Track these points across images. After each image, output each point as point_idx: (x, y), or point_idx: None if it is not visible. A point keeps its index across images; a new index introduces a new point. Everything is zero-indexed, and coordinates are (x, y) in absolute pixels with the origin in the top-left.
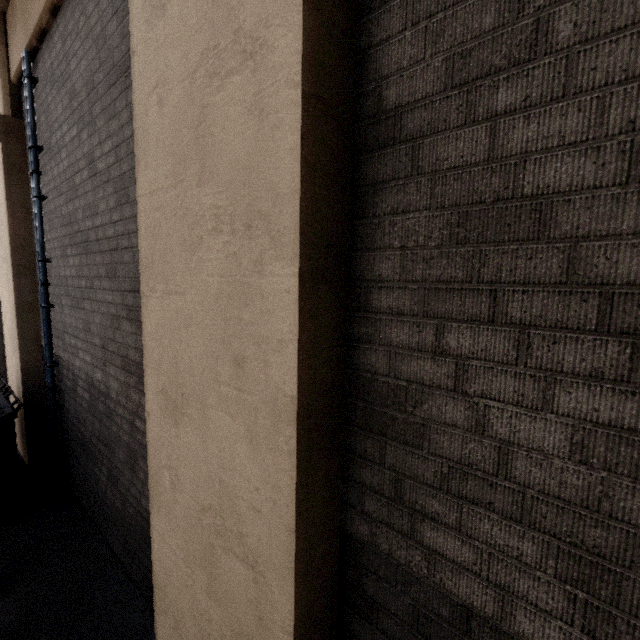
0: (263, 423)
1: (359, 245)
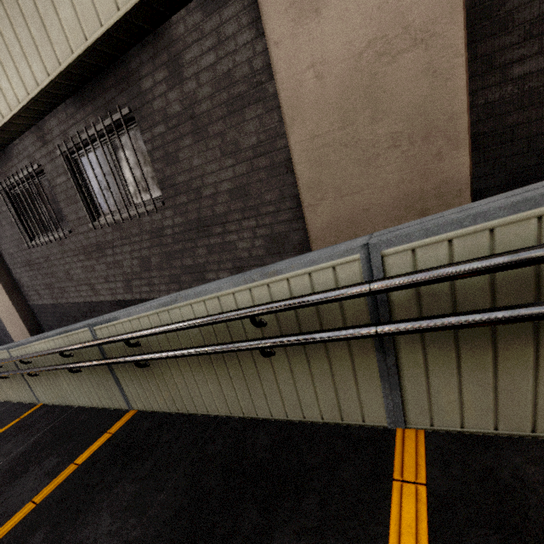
0: (1, 291)
1: (4, 260)
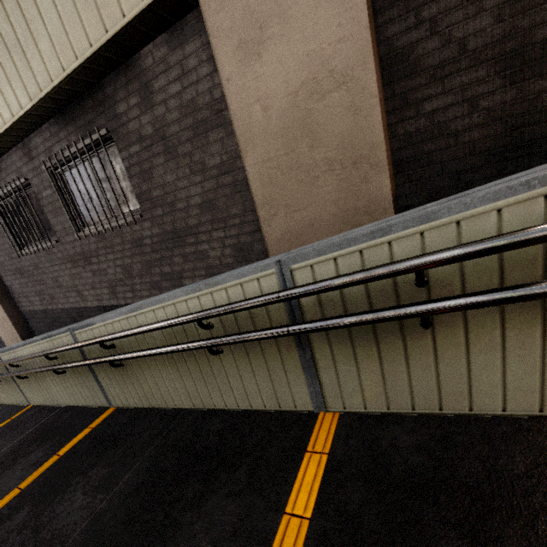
0: None
1: None
